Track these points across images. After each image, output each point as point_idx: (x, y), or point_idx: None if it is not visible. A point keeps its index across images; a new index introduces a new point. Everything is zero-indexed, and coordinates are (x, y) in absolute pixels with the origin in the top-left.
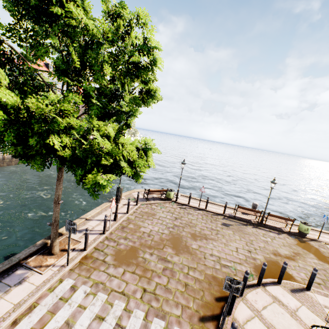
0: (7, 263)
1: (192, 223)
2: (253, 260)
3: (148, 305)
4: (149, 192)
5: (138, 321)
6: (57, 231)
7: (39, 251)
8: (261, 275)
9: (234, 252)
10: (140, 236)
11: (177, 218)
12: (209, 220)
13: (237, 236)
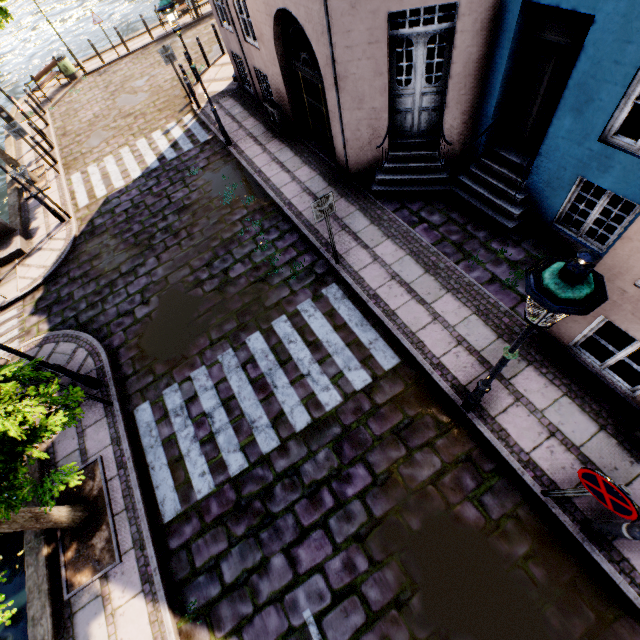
0: (14, 207)
1: (128, 77)
2: (202, 57)
3: (143, 135)
4: (37, 87)
5: (144, 142)
6: (10, 157)
7: (21, 193)
8: (203, 54)
9: (184, 65)
10: (90, 124)
11: (108, 86)
12: (144, 60)
13: (181, 50)
